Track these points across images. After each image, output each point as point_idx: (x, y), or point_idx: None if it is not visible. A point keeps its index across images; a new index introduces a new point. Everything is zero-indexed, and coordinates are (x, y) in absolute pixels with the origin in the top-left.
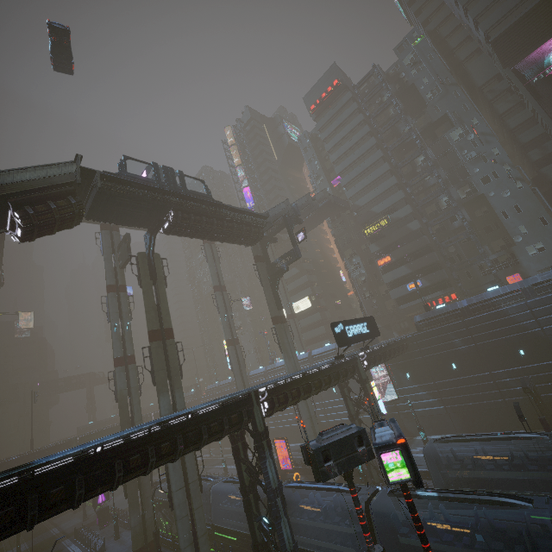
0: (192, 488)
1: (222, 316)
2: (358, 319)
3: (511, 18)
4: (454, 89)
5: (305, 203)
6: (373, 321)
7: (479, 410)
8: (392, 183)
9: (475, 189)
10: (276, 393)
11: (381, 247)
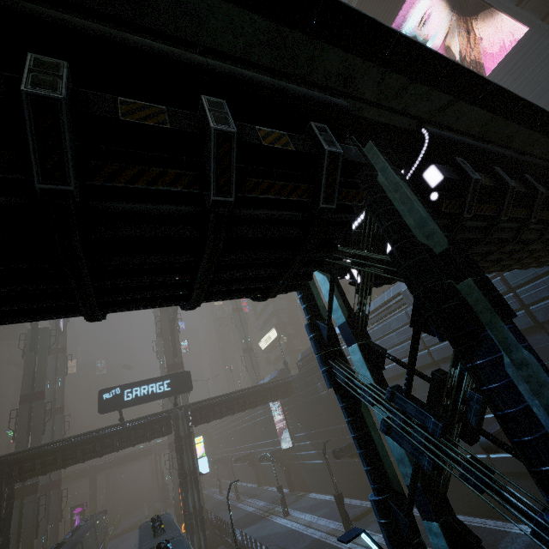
0: (24, 534)
1: (160, 361)
2: (156, 378)
3: None
4: None
5: None
6: (187, 376)
7: (345, 470)
8: None
9: None
10: (23, 462)
11: None
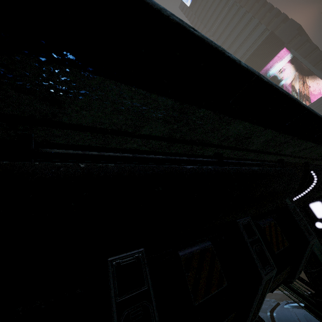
0: None
1: None
2: None
3: (245, 56)
4: None
5: None
6: None
7: None
8: None
9: None
10: None
11: None
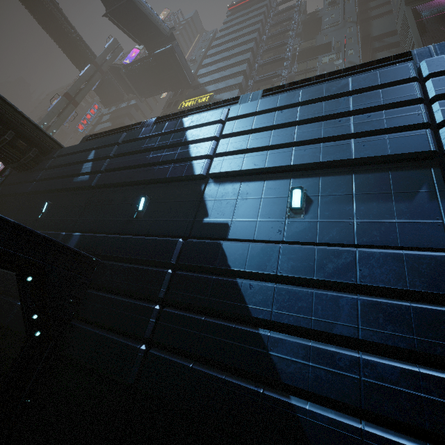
0: None
1: None
2: None
3: None
4: (352, 25)
5: None
6: None
7: None
8: (241, 69)
9: None
10: None
11: None
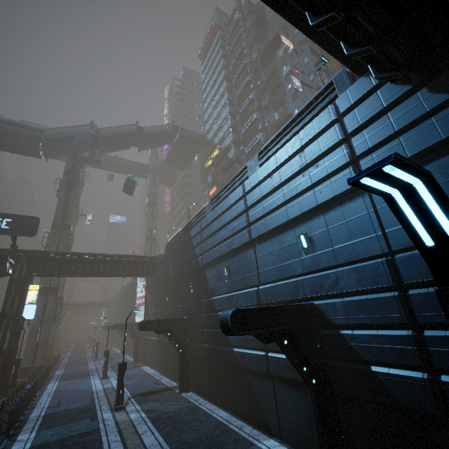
0: None
1: None
2: None
3: None
4: None
5: (131, 130)
6: (35, 221)
7: (168, 350)
8: (226, 112)
9: (287, 109)
10: None
11: (213, 177)
